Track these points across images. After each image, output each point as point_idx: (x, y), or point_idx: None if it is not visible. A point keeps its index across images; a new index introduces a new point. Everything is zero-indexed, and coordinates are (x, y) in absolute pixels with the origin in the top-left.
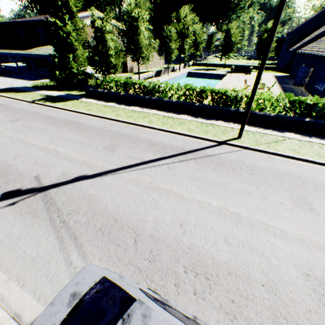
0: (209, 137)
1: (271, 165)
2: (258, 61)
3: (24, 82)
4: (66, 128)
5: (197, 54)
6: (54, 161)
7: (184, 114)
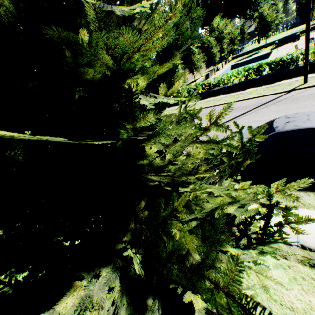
0: (278, 91)
1: None
2: (304, 25)
3: None
4: None
5: (234, 48)
6: None
7: (248, 88)
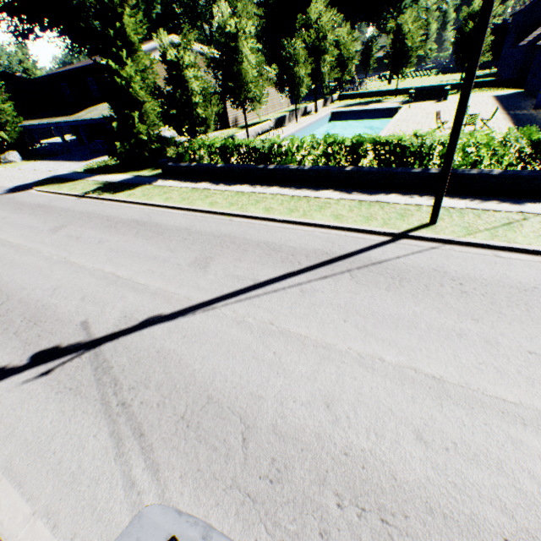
0: (374, 227)
1: (503, 272)
2: (459, 75)
3: (72, 165)
4: (132, 234)
5: (345, 78)
6: (111, 293)
7: (327, 188)
